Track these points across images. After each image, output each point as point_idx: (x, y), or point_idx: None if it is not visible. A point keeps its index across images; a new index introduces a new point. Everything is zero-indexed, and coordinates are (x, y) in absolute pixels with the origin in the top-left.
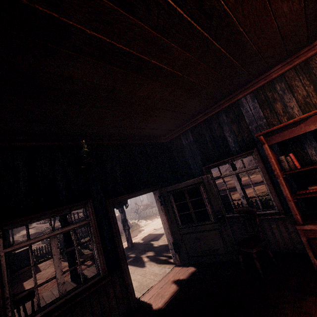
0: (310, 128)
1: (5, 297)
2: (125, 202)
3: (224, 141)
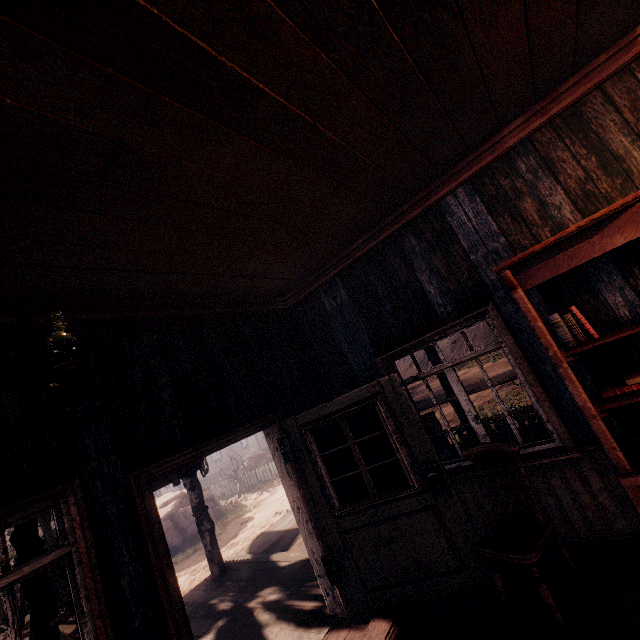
0: (613, 241)
1: None
2: (196, 464)
3: (419, 294)
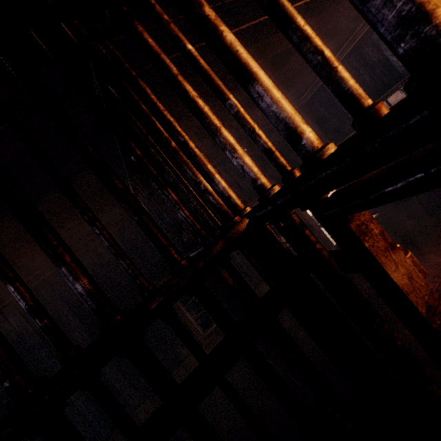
0: None
1: None
2: None
3: (386, 65)
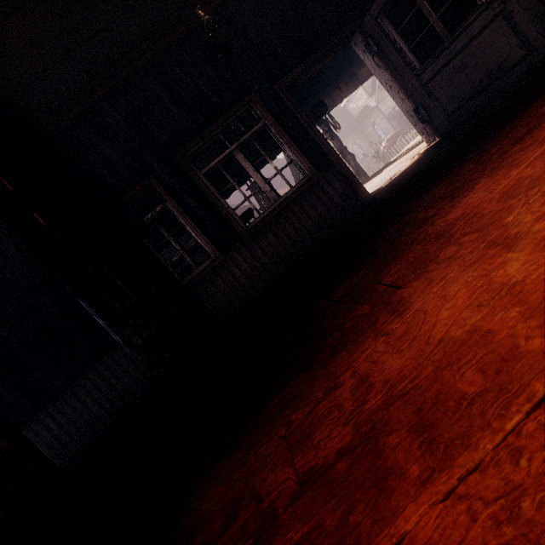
0: None
1: (225, 207)
2: (323, 110)
3: None
